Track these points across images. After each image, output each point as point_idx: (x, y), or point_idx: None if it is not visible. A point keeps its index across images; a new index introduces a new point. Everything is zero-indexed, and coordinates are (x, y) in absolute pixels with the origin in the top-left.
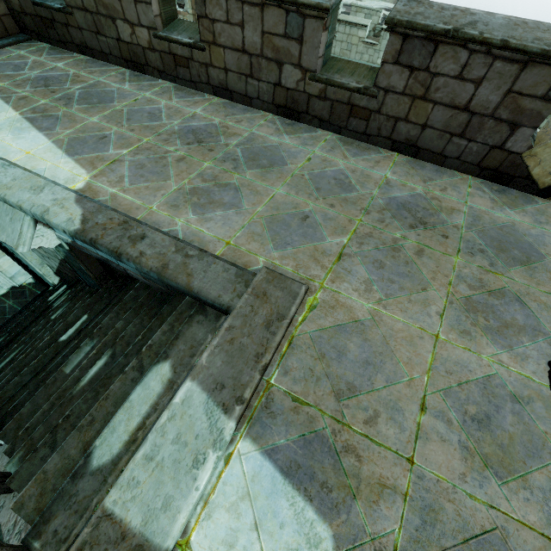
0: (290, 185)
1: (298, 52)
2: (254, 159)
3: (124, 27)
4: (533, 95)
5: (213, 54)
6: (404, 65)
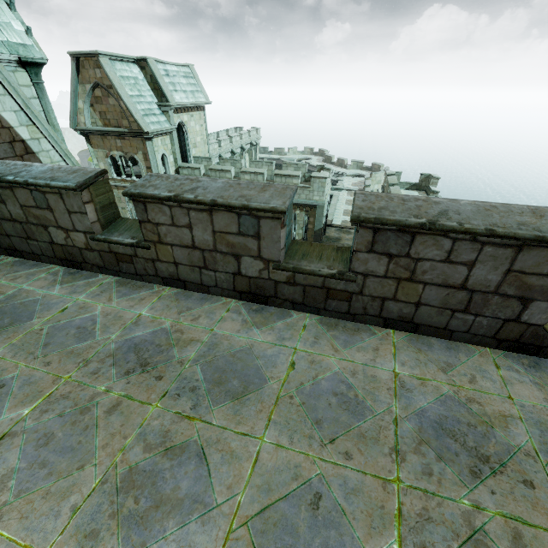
0: (278, 424)
1: (256, 246)
2: (220, 382)
3: (57, 232)
4: (538, 273)
5: (160, 251)
6: (380, 253)
